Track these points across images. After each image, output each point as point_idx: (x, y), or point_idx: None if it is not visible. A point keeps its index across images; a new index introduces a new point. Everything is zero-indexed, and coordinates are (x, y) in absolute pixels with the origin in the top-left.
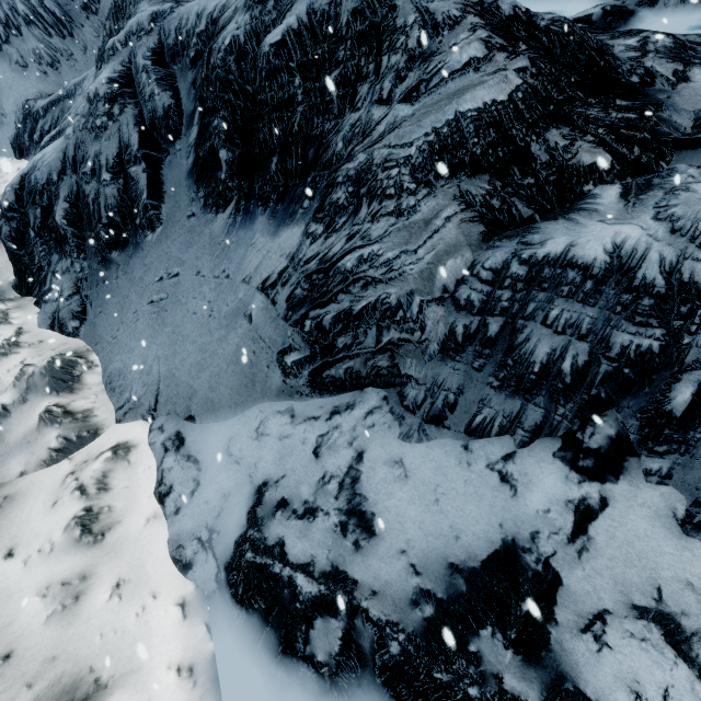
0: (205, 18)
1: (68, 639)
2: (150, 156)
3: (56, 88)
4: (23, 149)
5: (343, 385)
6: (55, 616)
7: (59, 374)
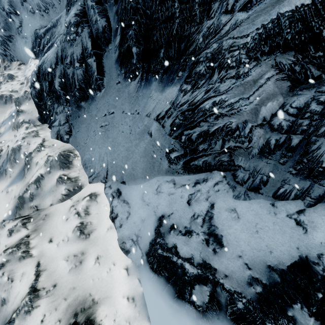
0: None
1: (79, 280)
2: (97, 53)
3: (48, 22)
4: (36, 54)
5: (201, 169)
6: (72, 269)
7: (63, 160)
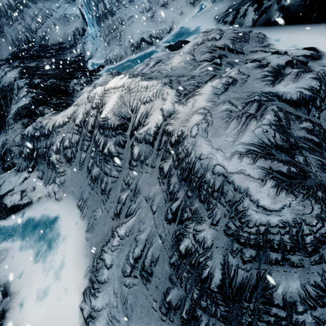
0: None
1: None
2: None
3: None
4: None
5: (9, 168)
6: None
7: None
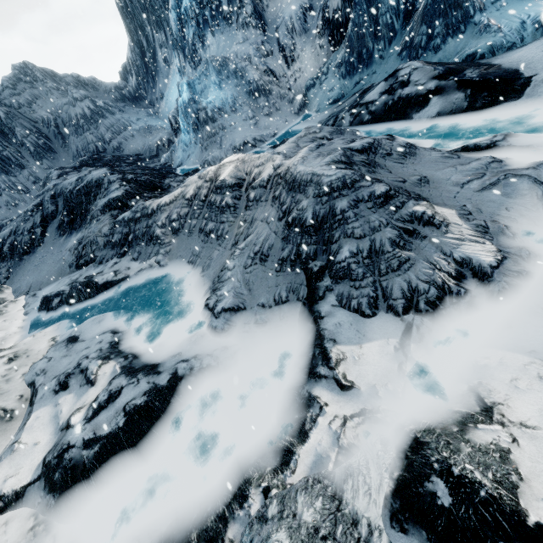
0: (70, 184)
1: None
2: (44, 225)
3: (15, 215)
4: None
5: (84, 265)
6: None
7: None
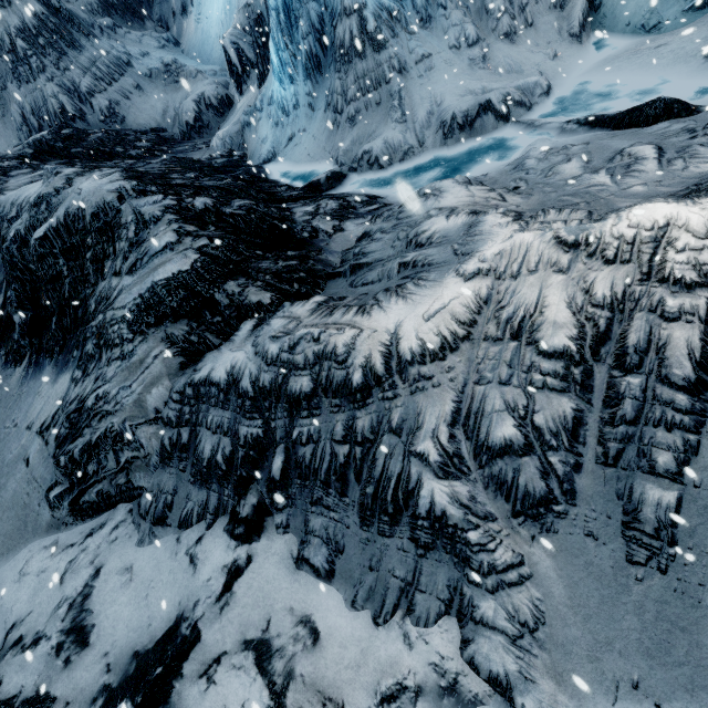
0: (16, 207)
1: None
2: None
3: None
4: None
5: (99, 506)
6: None
7: None
